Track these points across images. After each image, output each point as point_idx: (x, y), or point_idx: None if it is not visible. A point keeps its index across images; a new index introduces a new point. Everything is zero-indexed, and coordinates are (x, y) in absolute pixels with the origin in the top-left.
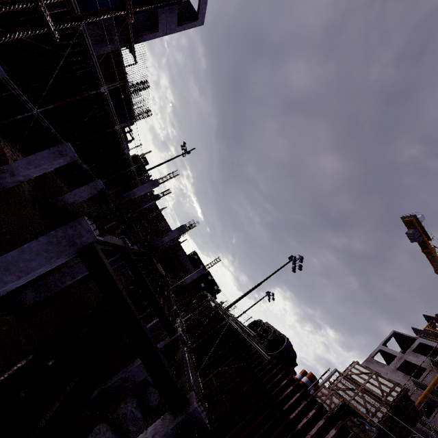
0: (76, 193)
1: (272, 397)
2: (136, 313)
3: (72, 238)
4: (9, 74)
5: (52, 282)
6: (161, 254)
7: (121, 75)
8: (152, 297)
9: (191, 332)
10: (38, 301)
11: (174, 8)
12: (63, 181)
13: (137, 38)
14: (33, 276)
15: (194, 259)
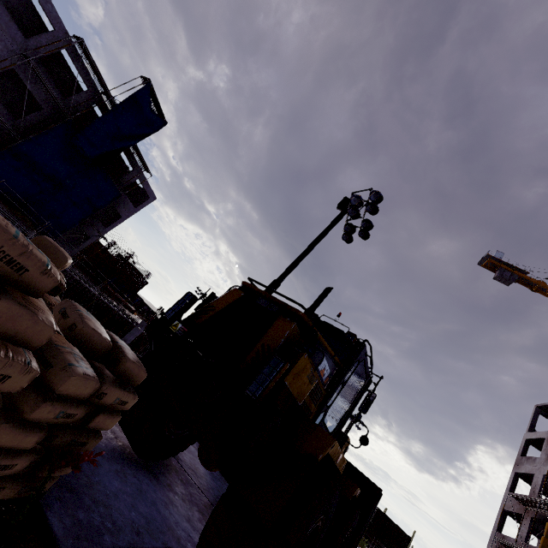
0: None
1: None
2: None
3: None
4: None
5: None
6: None
7: (107, 256)
8: None
9: None
10: None
11: (126, 200)
12: None
13: (108, 228)
14: None
15: None
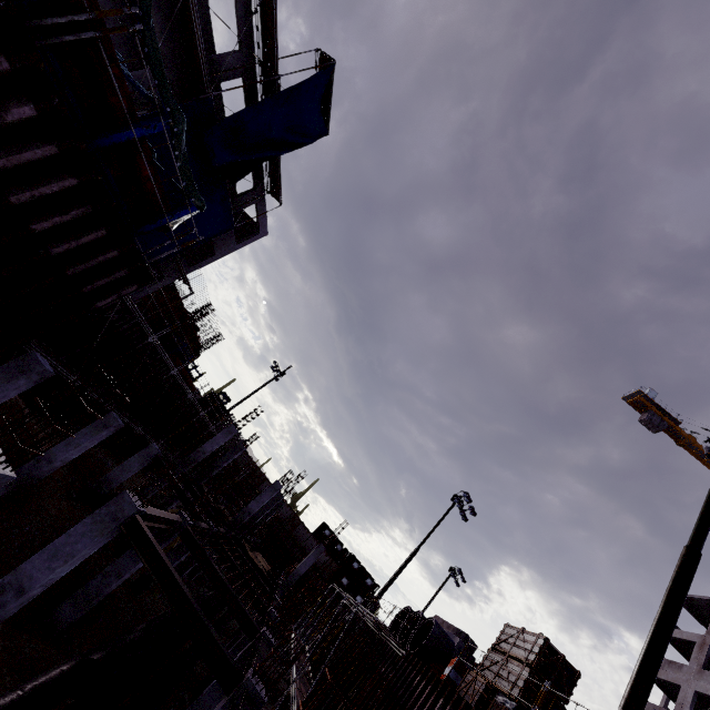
0: (124, 467)
1: (402, 706)
2: (181, 582)
3: (115, 513)
4: (48, 349)
5: (94, 588)
6: (267, 540)
7: (177, 307)
8: (223, 585)
9: (316, 660)
10: (75, 623)
11: (229, 231)
12: (108, 454)
13: (192, 267)
14: (78, 560)
15: (324, 536)
